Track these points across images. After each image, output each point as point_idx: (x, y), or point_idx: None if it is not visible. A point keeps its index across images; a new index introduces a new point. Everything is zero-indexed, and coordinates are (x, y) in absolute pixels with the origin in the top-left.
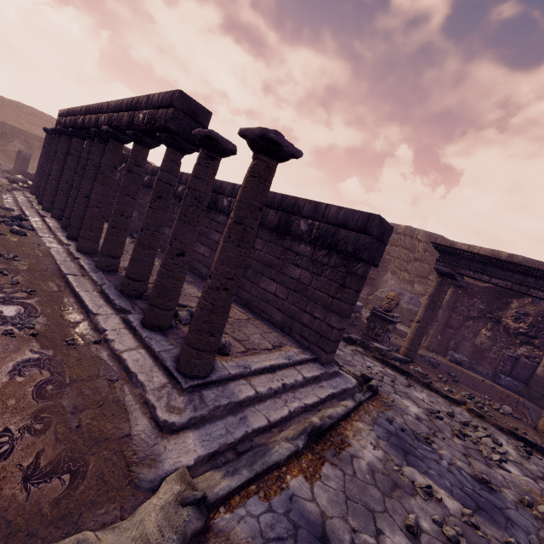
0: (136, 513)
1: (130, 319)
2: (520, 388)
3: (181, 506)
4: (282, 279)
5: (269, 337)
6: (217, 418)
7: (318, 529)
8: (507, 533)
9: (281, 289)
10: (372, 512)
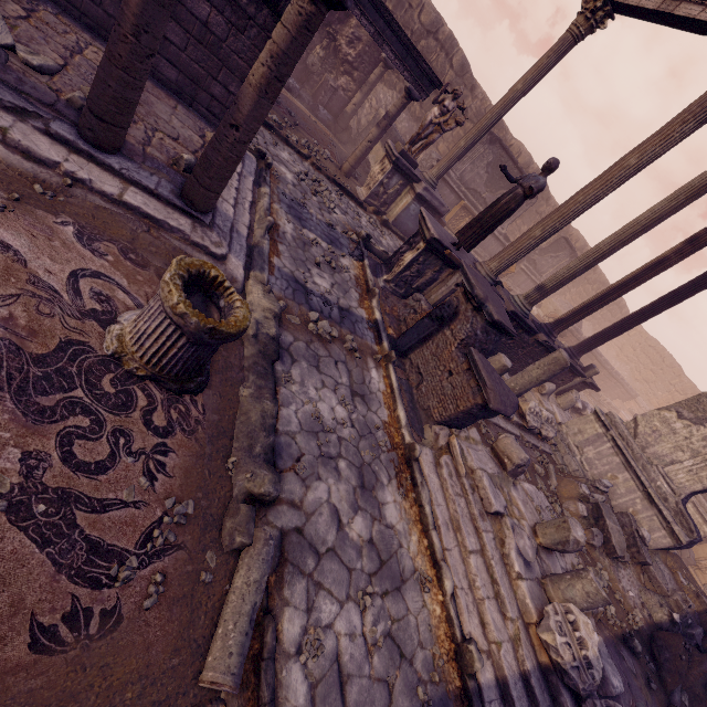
0: (253, 303)
1: (66, 136)
2: (331, 123)
3: (269, 293)
4: (175, 9)
5: (183, 119)
6: (230, 239)
7: (294, 279)
8: (342, 251)
9: (174, 28)
10: (304, 263)
